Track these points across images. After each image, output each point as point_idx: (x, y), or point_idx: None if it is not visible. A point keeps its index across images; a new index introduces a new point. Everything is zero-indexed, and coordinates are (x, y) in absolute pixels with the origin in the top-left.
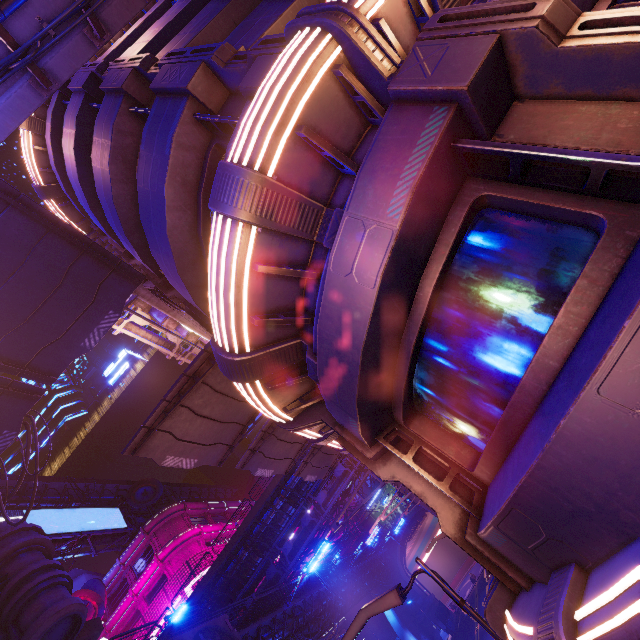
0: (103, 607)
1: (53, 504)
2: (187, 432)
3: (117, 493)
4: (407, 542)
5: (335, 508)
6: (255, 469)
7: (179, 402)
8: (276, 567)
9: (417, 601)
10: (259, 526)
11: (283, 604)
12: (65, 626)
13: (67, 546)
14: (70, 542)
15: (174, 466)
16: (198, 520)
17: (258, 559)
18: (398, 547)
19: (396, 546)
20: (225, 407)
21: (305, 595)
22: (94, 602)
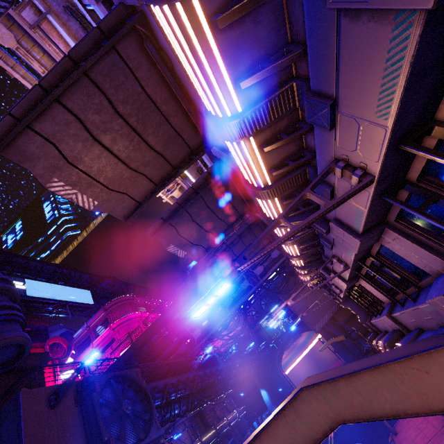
0: (70, 350)
1: (46, 280)
2: (80, 157)
3: (90, 281)
4: (284, 350)
5: (237, 312)
6: (167, 243)
7: (56, 89)
8: (187, 345)
9: (285, 390)
10: (178, 315)
11: (188, 371)
12: (12, 351)
13: (53, 308)
14: (55, 306)
15: (66, 197)
16: (141, 308)
17: (175, 338)
18: (278, 352)
19: (276, 351)
20: (131, 146)
21: (205, 369)
22: (65, 346)
